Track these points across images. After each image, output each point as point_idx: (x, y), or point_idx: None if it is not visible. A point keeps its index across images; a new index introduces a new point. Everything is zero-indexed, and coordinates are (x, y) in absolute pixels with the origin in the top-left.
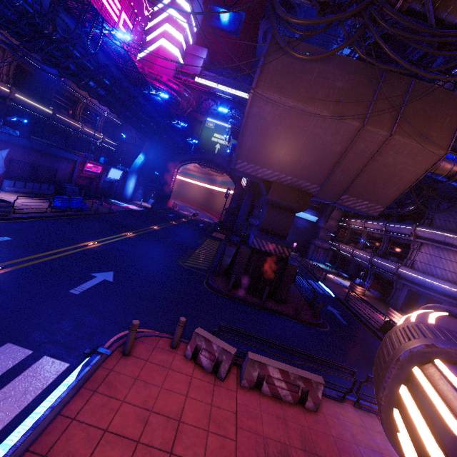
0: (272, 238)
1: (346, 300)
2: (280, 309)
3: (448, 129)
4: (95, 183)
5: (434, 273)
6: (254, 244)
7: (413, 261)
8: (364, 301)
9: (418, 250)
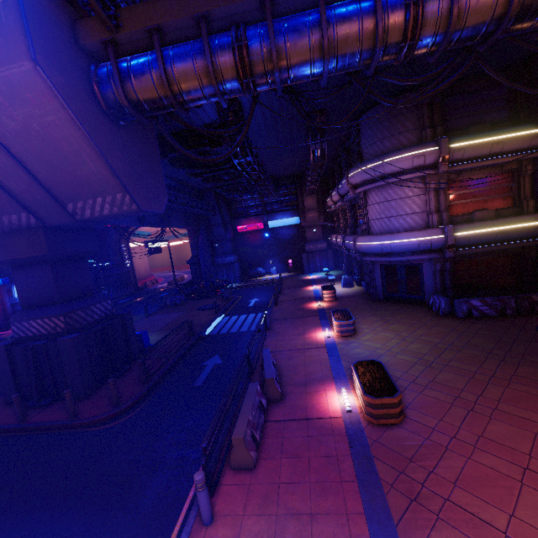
0: (35, 313)
1: (268, 328)
2: (49, 418)
3: (12, 20)
4: (0, 311)
5: (391, 228)
6: (16, 333)
7: (367, 223)
8: (318, 313)
9: (366, 205)
